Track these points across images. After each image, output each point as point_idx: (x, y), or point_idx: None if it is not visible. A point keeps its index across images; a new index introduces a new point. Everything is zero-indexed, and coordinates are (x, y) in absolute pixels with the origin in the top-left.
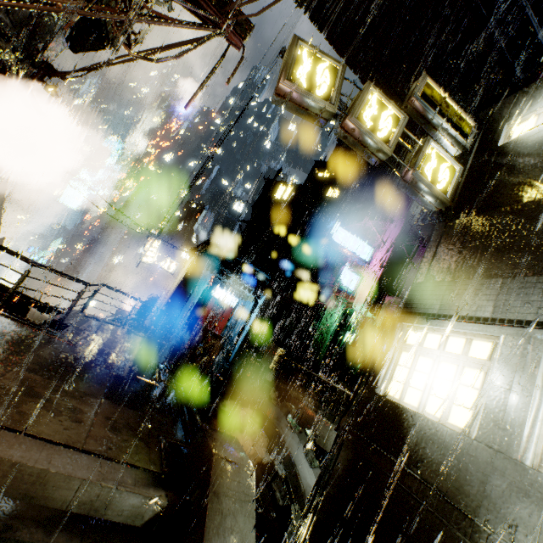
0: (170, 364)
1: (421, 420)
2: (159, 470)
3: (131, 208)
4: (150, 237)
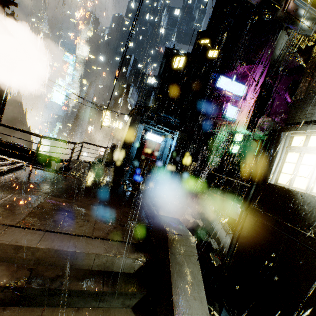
0: (131, 180)
1: (310, 198)
2: (137, 242)
3: (90, 95)
4: (104, 110)
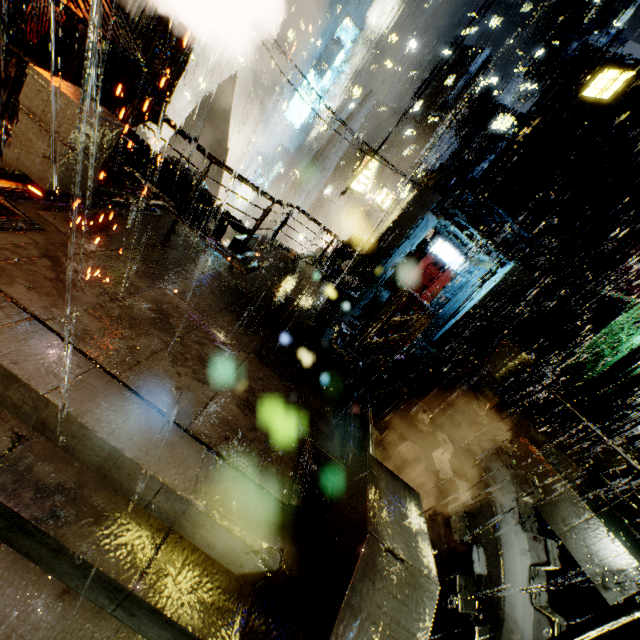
0: (355, 326)
1: None
2: (284, 497)
3: (356, 122)
4: (367, 156)
